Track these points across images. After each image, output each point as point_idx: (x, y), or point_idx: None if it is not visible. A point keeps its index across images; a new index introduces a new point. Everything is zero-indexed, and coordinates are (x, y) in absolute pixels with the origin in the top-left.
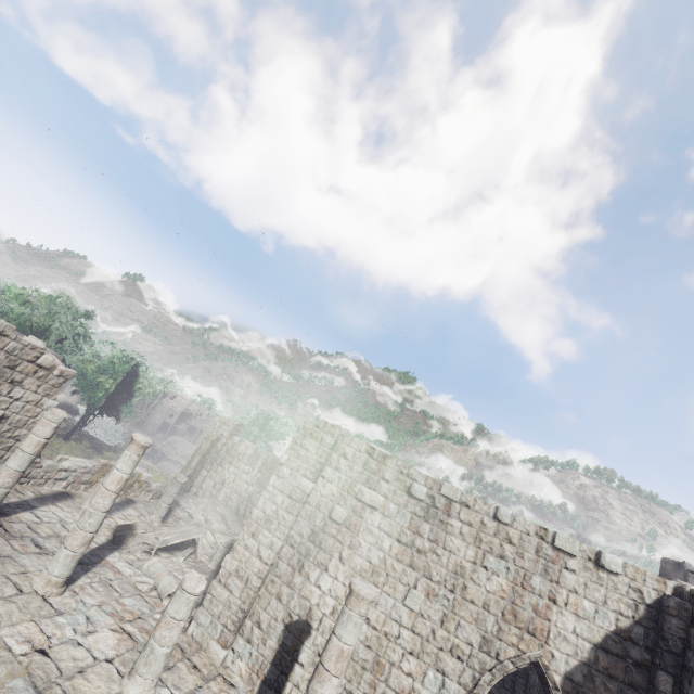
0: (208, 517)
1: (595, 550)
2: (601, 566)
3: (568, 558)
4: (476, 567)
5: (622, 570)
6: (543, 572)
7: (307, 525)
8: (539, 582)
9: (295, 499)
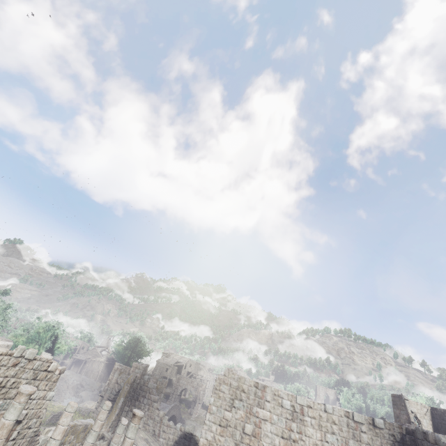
0: (138, 444)
1: (371, 418)
2: (375, 426)
3: (361, 426)
4: (323, 443)
5: (384, 426)
6: (353, 436)
7: (232, 441)
8: (352, 443)
9: (223, 426)
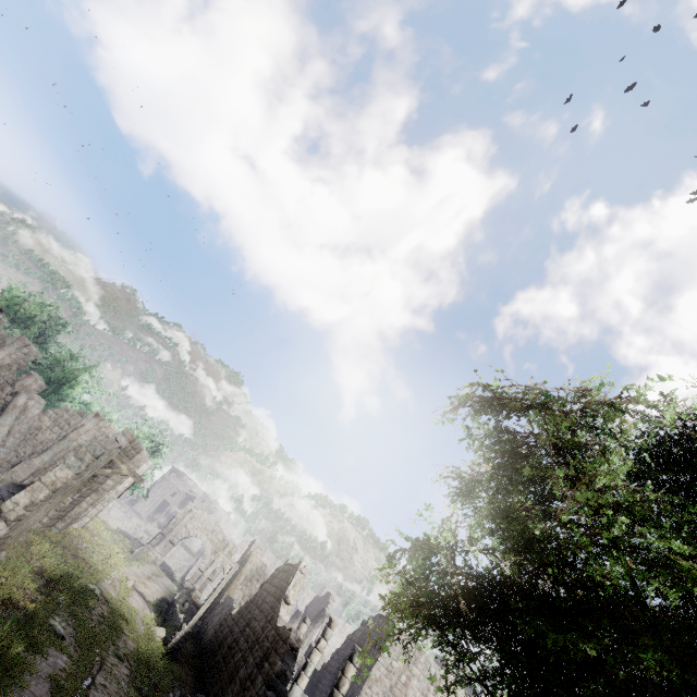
0: None
1: None
2: None
3: None
4: None
5: None
6: None
7: (389, 683)
8: None
9: (389, 670)
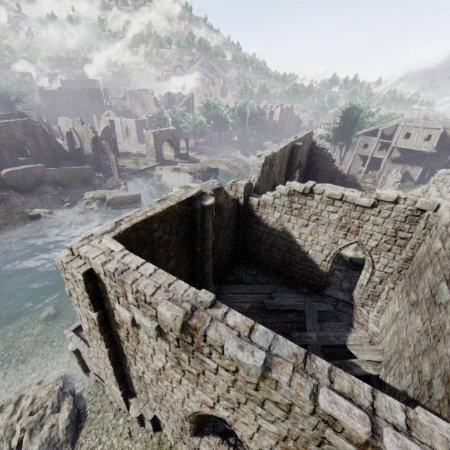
0: None
1: None
2: None
3: None
4: None
5: None
6: None
7: None
8: None
9: None
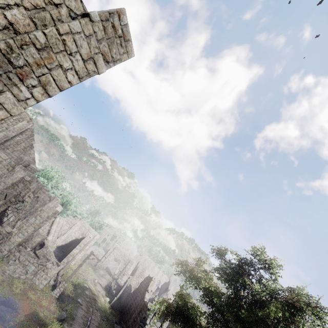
0: None
1: None
2: None
3: None
4: None
5: None
6: None
7: None
8: None
9: None
